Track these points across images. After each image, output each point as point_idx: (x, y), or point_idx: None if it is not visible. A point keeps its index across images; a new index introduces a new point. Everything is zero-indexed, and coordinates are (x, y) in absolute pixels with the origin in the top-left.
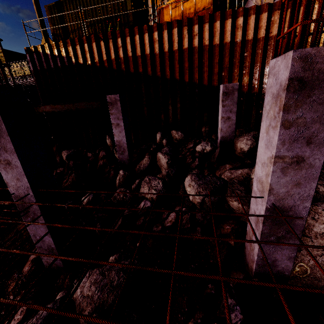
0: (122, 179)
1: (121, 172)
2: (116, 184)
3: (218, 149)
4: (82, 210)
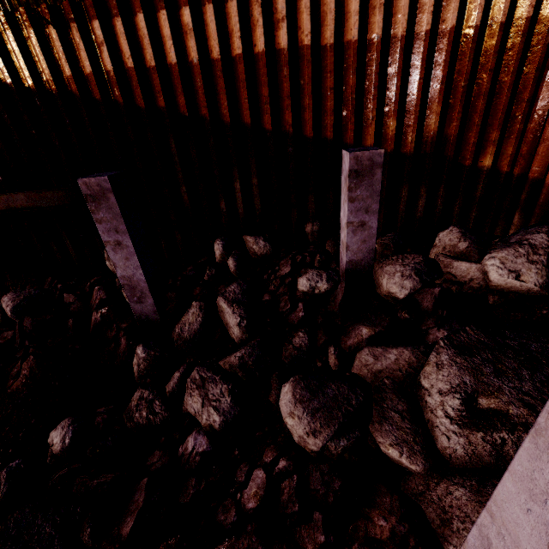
0: (144, 365)
1: (140, 352)
2: (133, 371)
3: (343, 284)
4: (54, 462)
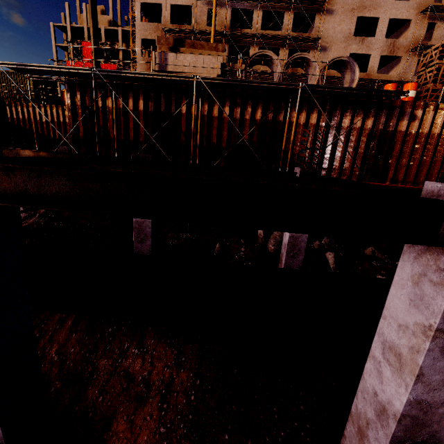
0: None
1: None
2: None
3: None
4: None
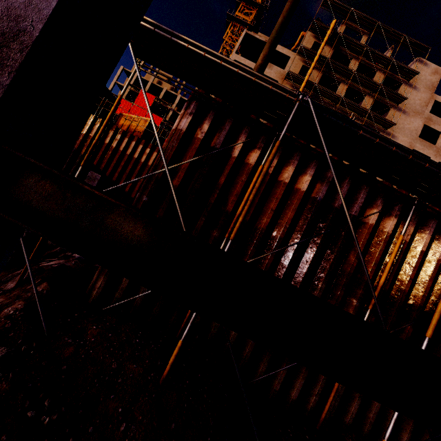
0: None
1: None
2: None
3: None
4: None
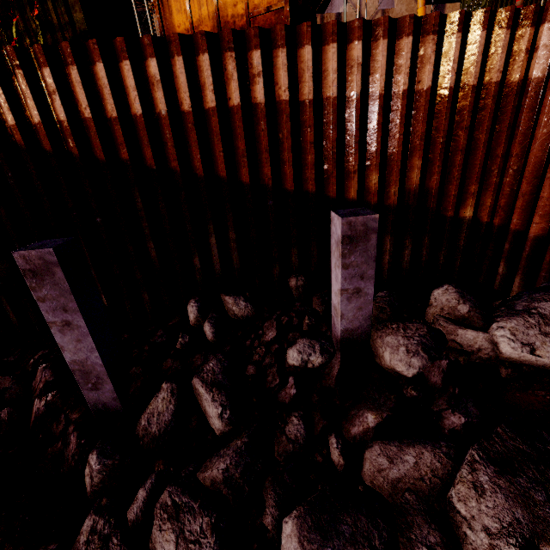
0: (99, 478)
1: (94, 462)
2: (84, 483)
3: (338, 354)
4: None
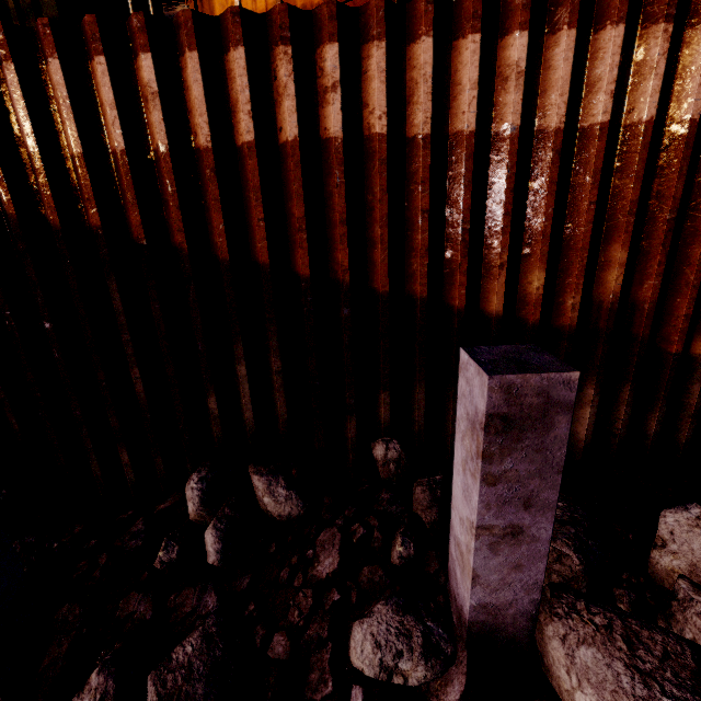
0: None
1: None
2: None
3: (462, 652)
4: None
